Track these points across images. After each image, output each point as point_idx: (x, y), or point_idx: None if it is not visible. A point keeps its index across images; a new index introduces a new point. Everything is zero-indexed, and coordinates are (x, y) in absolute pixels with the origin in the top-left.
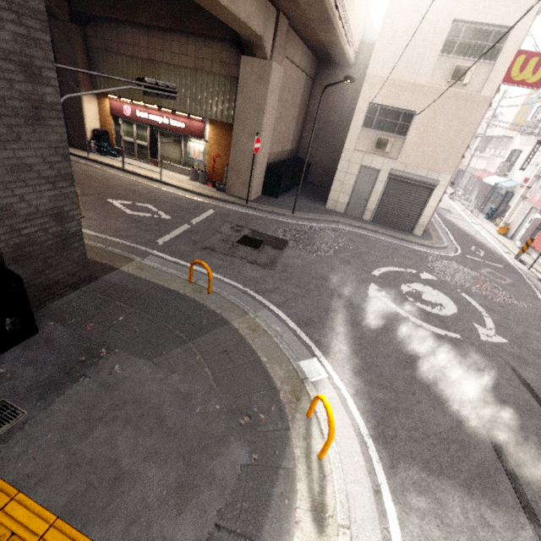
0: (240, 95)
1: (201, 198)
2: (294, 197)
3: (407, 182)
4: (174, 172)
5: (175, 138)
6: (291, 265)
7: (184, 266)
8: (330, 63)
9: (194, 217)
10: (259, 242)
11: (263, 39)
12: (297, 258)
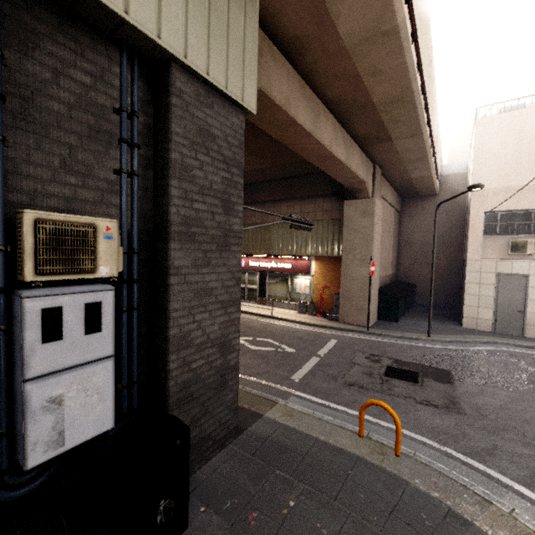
0: (346, 230)
1: (316, 328)
2: (414, 319)
3: None
4: (281, 308)
5: (282, 277)
6: (483, 406)
7: (337, 410)
8: (414, 198)
9: (319, 348)
10: (411, 373)
11: (365, 183)
12: (483, 394)
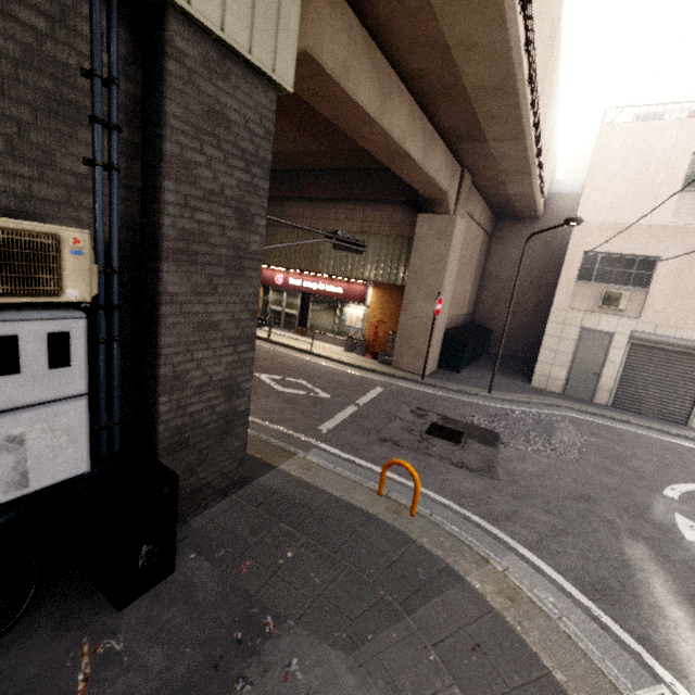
0: (415, 254)
1: (362, 372)
2: (481, 371)
3: (664, 348)
4: (324, 343)
5: (329, 304)
6: (520, 473)
7: (363, 467)
8: (511, 218)
9: (360, 396)
10: (456, 433)
11: (447, 194)
12: (524, 460)
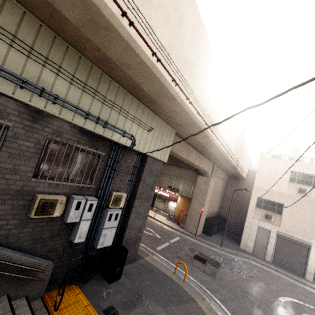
0: (196, 188)
1: (172, 229)
2: (220, 237)
3: (290, 240)
4: (159, 214)
5: (163, 200)
6: (224, 278)
7: (170, 264)
8: (235, 177)
9: (171, 239)
10: (204, 260)
11: (208, 172)
12: (227, 275)
